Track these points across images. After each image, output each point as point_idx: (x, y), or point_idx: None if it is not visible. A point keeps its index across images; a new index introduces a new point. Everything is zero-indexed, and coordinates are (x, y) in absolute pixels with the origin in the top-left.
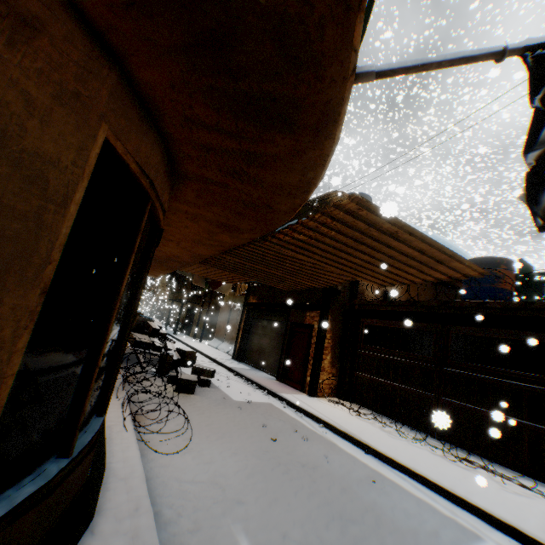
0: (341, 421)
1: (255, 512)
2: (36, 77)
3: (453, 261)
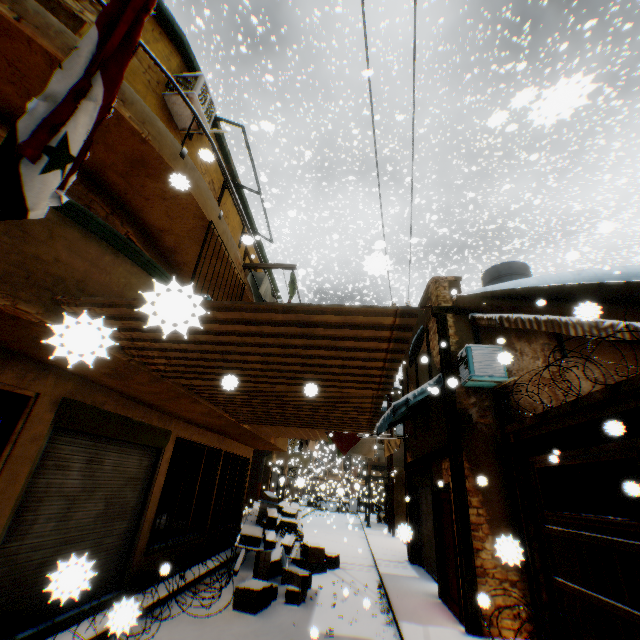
0: None
1: None
2: None
3: (305, 315)
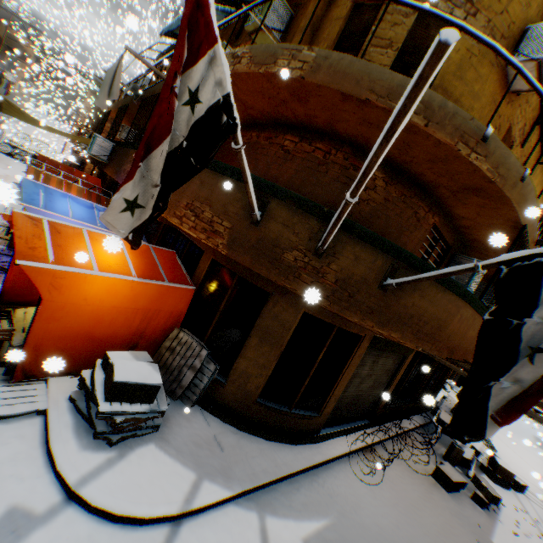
0: None
1: (351, 531)
2: (285, 303)
3: None
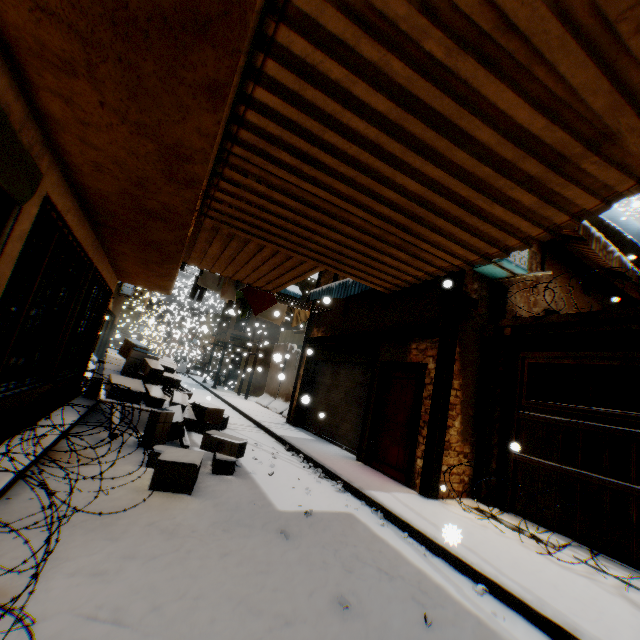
0: (525, 577)
1: None
2: None
3: None
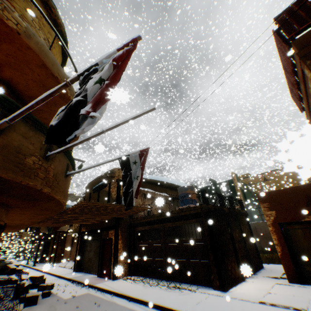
0: (122, 288)
1: None
2: None
3: (134, 207)
